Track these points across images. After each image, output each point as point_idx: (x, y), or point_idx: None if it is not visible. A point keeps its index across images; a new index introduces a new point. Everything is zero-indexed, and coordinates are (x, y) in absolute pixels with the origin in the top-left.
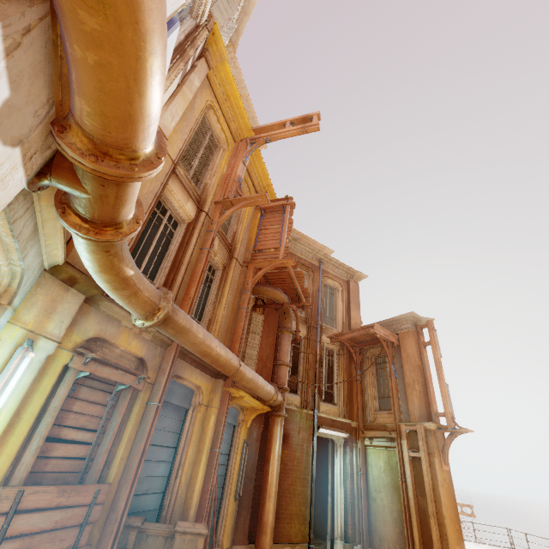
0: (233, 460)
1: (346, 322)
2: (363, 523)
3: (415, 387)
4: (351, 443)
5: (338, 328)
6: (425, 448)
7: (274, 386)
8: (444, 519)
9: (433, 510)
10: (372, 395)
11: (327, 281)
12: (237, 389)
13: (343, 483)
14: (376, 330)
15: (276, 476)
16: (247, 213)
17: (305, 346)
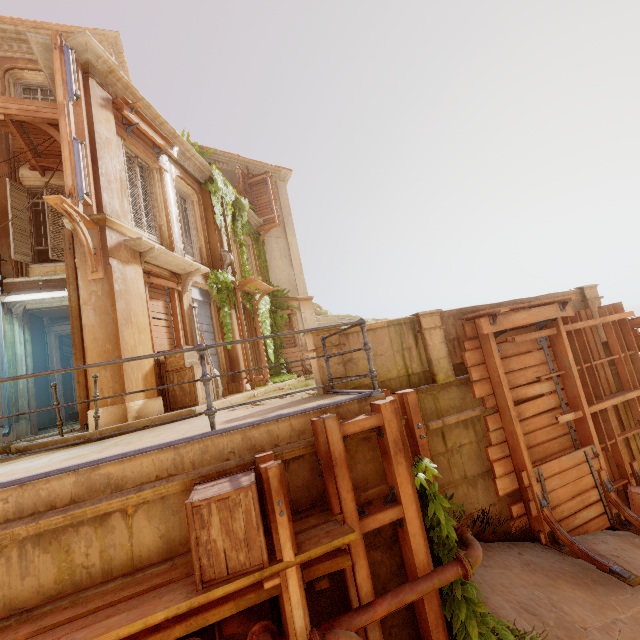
0: None
1: None
2: None
3: None
4: None
5: None
6: (67, 261)
7: None
8: (84, 344)
9: (75, 339)
10: None
11: (25, 78)
12: None
13: None
14: None
15: None
16: None
17: None
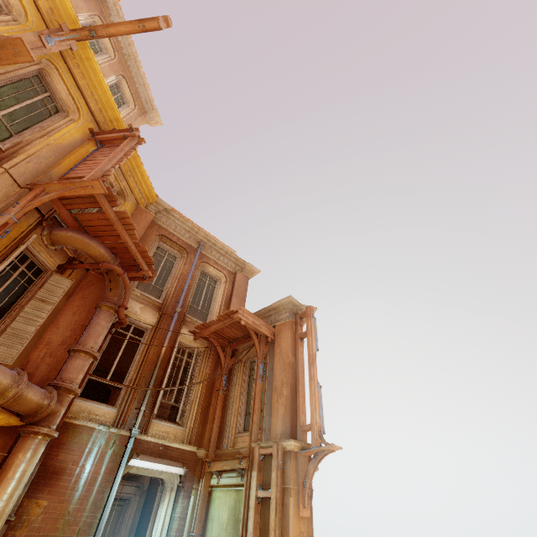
0: None
1: None
2: None
3: (283, 391)
4: (190, 483)
5: None
6: (279, 481)
7: (21, 374)
8: None
9: None
10: (238, 411)
11: (207, 269)
12: None
13: None
14: (240, 315)
15: None
16: (63, 131)
17: (149, 339)
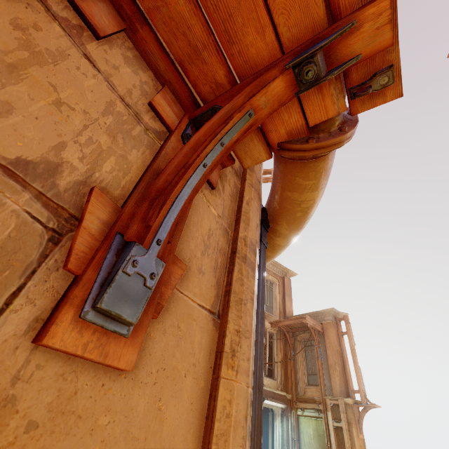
0: None
1: (282, 310)
2: None
3: (336, 368)
4: (287, 412)
5: (276, 315)
6: (346, 419)
7: None
8: None
9: None
10: (302, 372)
11: (268, 277)
12: None
13: (281, 448)
14: (307, 321)
15: None
16: None
17: None
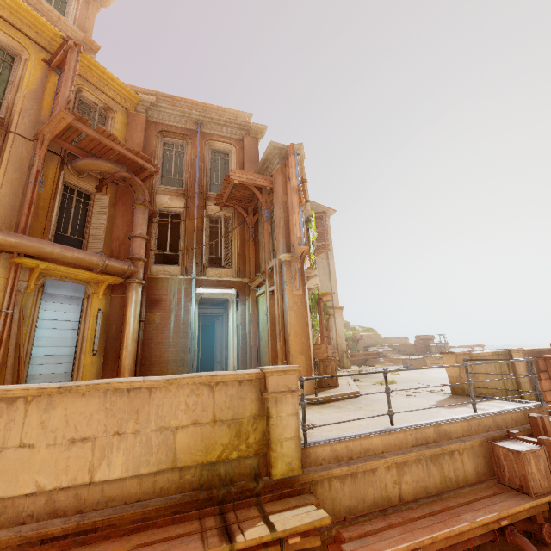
0: (85, 325)
1: None
2: (252, 359)
3: (280, 225)
4: (243, 297)
5: None
6: (278, 279)
7: (102, 254)
8: (289, 336)
9: (280, 331)
10: None
11: (215, 146)
12: (19, 257)
13: (237, 332)
14: (232, 176)
15: (131, 331)
16: (27, 77)
17: (184, 219)
